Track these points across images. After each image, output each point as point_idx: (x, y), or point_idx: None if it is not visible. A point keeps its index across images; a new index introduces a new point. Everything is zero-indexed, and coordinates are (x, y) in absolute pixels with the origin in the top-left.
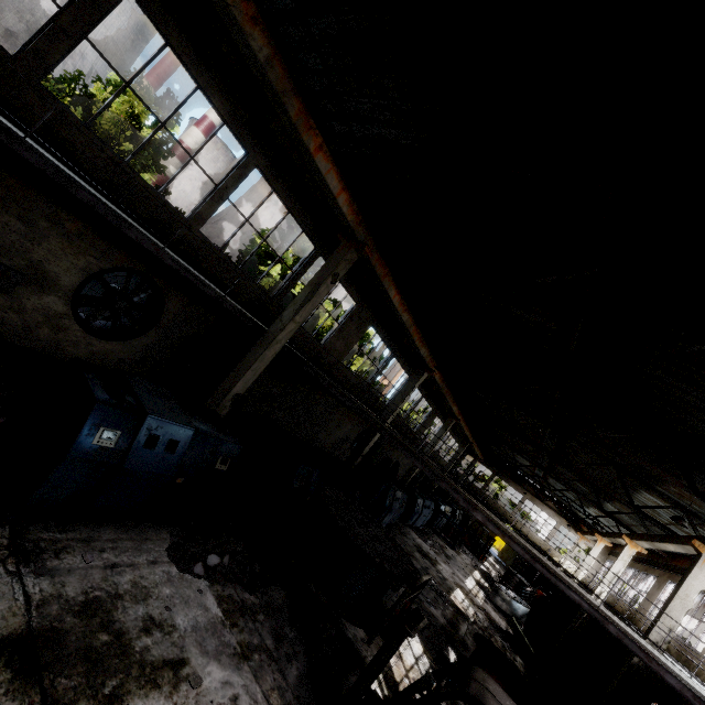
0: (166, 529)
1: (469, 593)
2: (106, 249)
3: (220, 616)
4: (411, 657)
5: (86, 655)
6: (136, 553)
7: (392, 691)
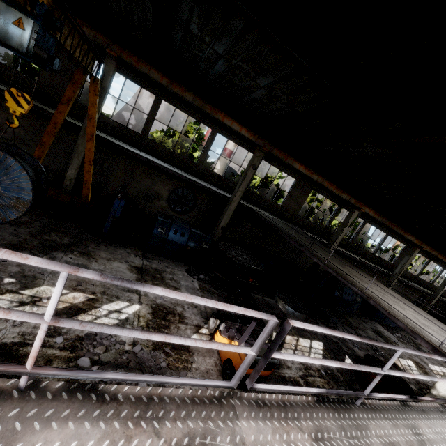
0: (188, 266)
1: (427, 369)
2: (173, 181)
3: (198, 288)
4: (307, 344)
5: (153, 276)
6: (174, 267)
7: None
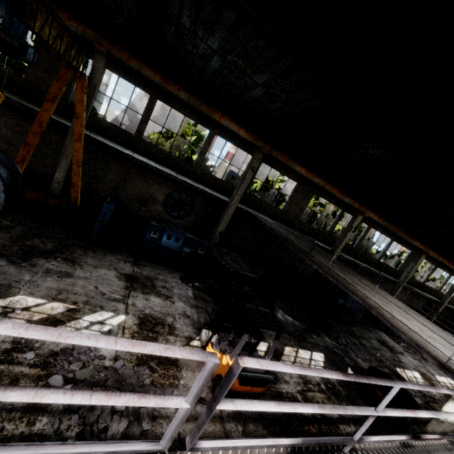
0: (183, 273)
1: (434, 380)
2: (169, 185)
3: (192, 296)
4: (307, 356)
5: (143, 284)
6: (168, 274)
7: (276, 353)
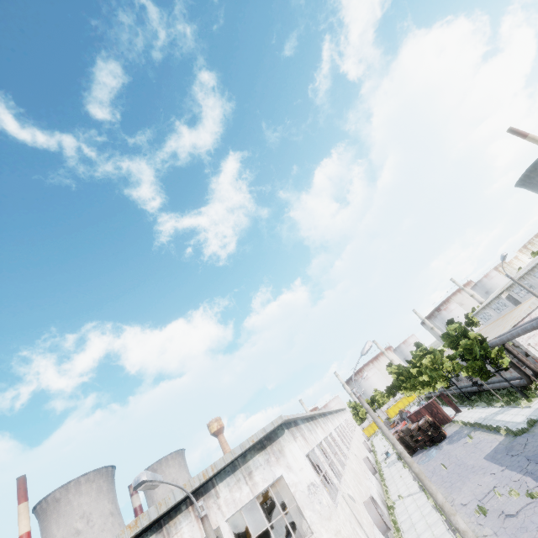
0: None
1: None
2: None
3: None
4: None
5: None
6: None
7: None
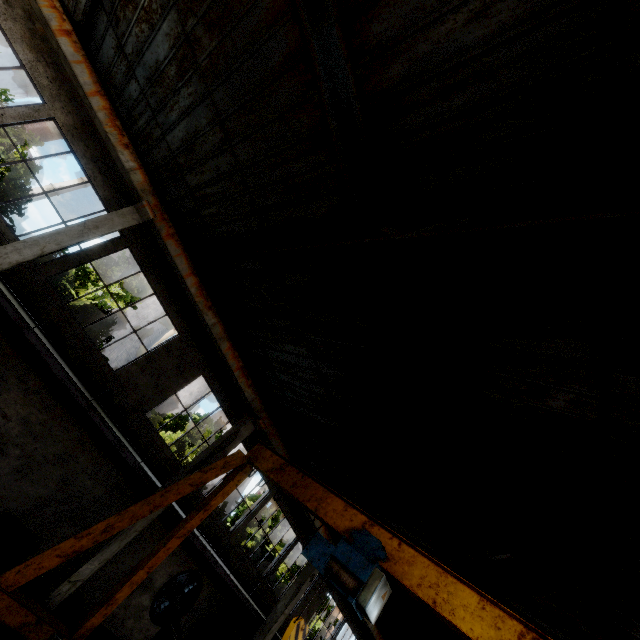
0: None
1: None
2: (185, 559)
3: None
4: None
5: None
6: None
7: None
